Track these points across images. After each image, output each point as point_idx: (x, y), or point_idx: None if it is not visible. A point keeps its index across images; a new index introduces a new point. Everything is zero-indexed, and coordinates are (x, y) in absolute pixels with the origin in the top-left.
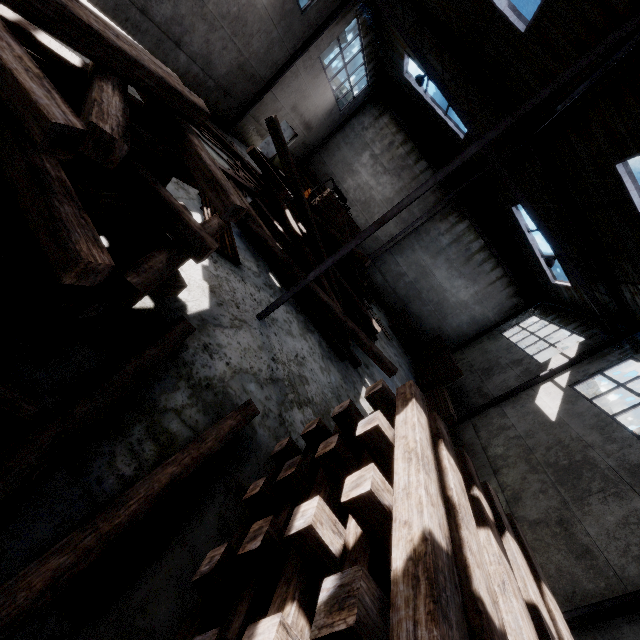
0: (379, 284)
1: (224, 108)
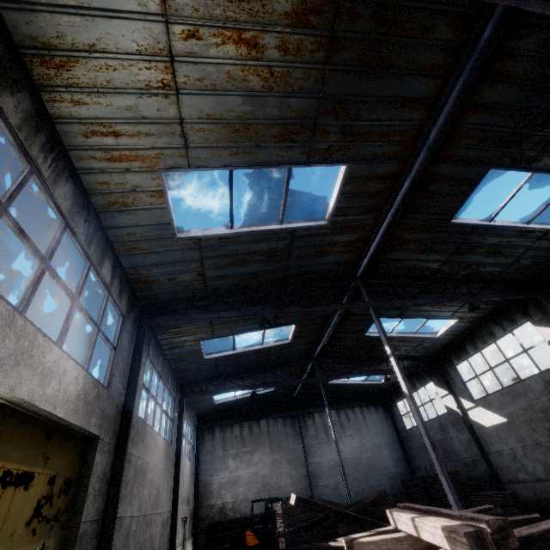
0: None
1: None
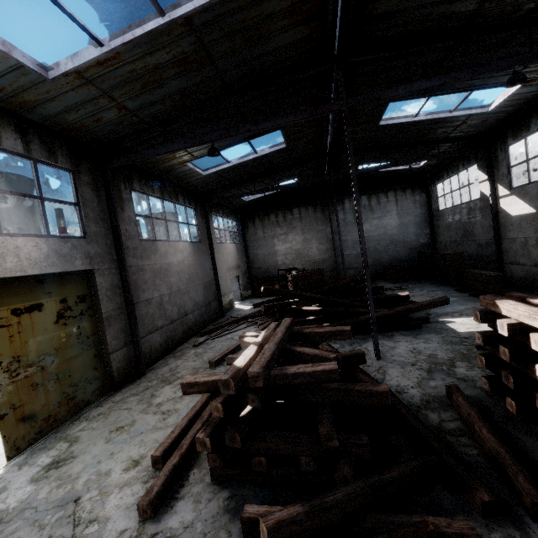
0: (355, 274)
1: (213, 309)
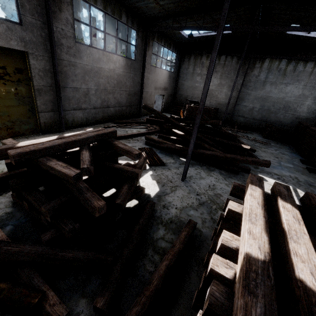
0: (243, 122)
1: (133, 111)
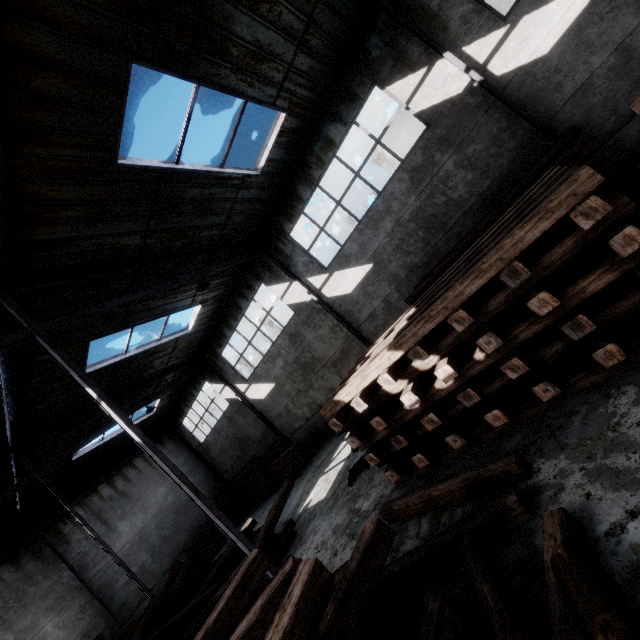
0: None
1: None
